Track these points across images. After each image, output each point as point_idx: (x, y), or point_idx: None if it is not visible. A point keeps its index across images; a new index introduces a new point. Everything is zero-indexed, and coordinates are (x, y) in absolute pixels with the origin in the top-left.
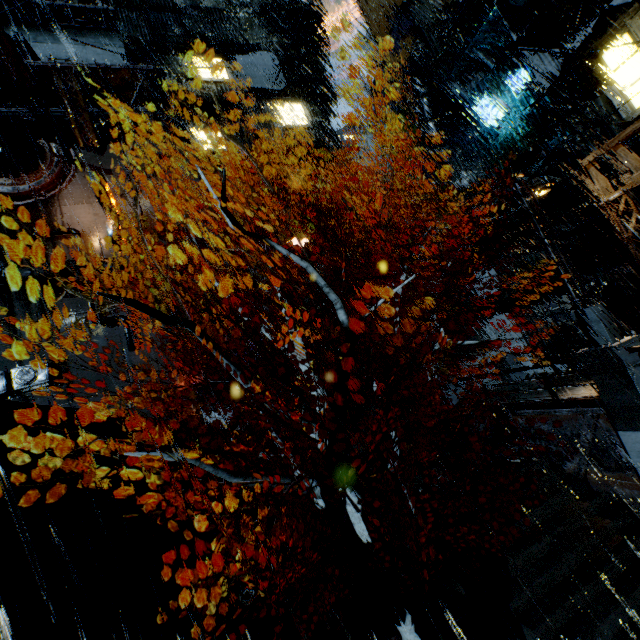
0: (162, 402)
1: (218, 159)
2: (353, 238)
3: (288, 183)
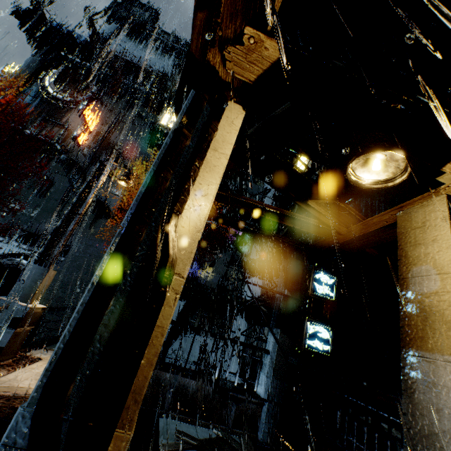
0: (1, 224)
1: (158, 129)
2: None
3: None
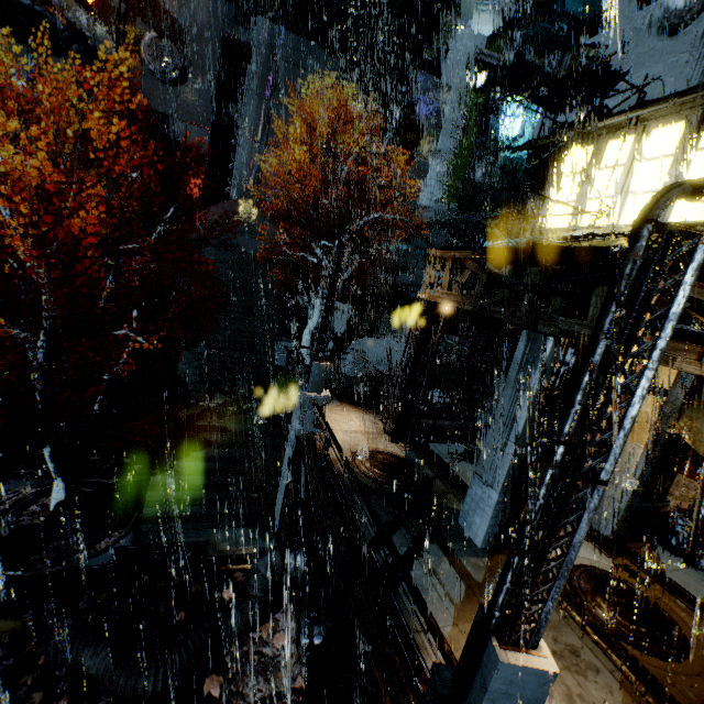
0: None
1: None
2: (366, 154)
3: (331, 35)
